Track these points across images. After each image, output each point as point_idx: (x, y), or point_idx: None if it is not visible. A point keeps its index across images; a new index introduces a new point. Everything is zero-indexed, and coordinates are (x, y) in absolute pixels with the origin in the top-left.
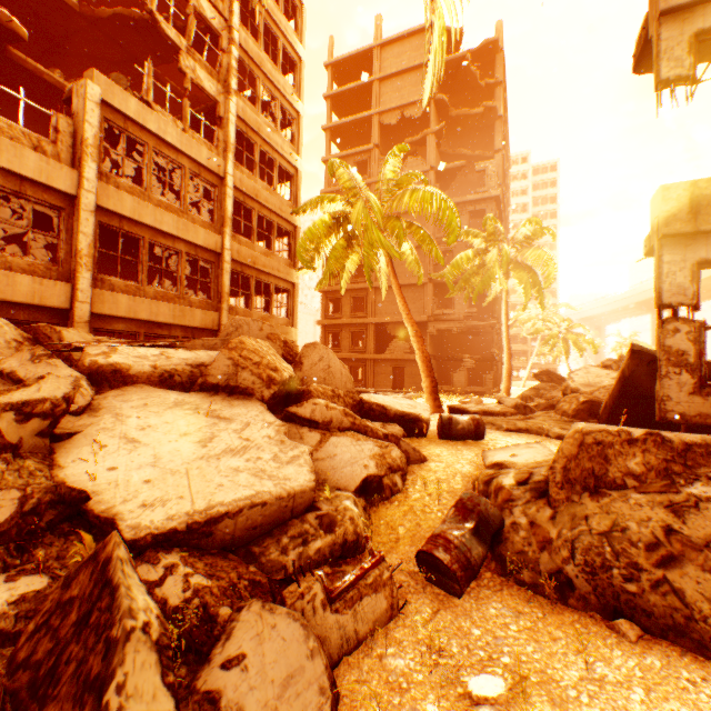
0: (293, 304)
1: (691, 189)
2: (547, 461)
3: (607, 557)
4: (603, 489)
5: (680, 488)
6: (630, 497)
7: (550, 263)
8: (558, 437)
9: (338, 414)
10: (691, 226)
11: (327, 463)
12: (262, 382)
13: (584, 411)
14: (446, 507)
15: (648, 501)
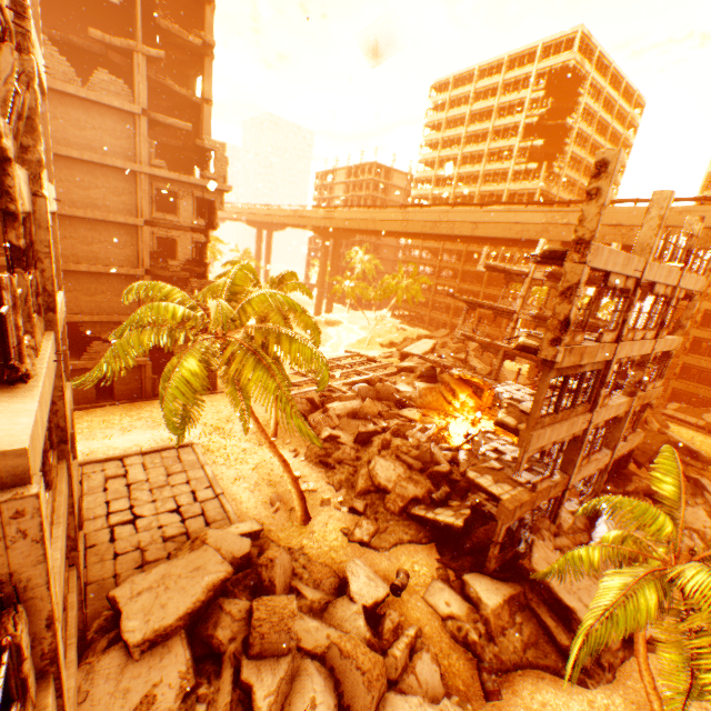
0: (73, 429)
1: (514, 509)
2: (470, 611)
3: (516, 658)
4: (504, 630)
5: (515, 620)
6: (510, 631)
7: (317, 333)
8: (408, 541)
9: (406, 651)
10: (510, 520)
11: (430, 688)
12: (385, 679)
13: (403, 510)
14: (459, 659)
15: (514, 631)
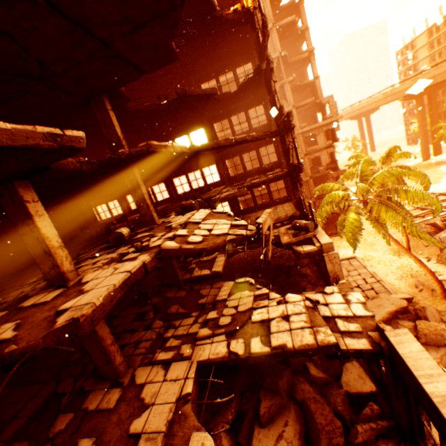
0: None
1: None
2: None
3: None
4: None
5: None
6: None
7: (425, 179)
8: None
9: None
10: None
11: None
12: None
13: None
14: None
15: None
